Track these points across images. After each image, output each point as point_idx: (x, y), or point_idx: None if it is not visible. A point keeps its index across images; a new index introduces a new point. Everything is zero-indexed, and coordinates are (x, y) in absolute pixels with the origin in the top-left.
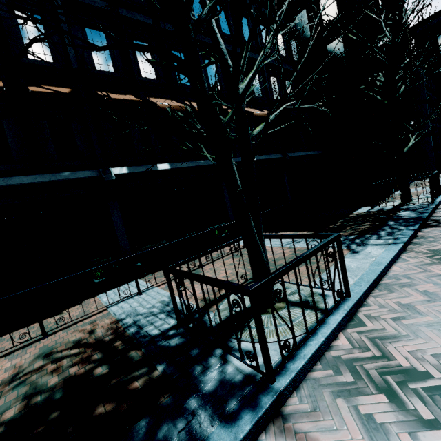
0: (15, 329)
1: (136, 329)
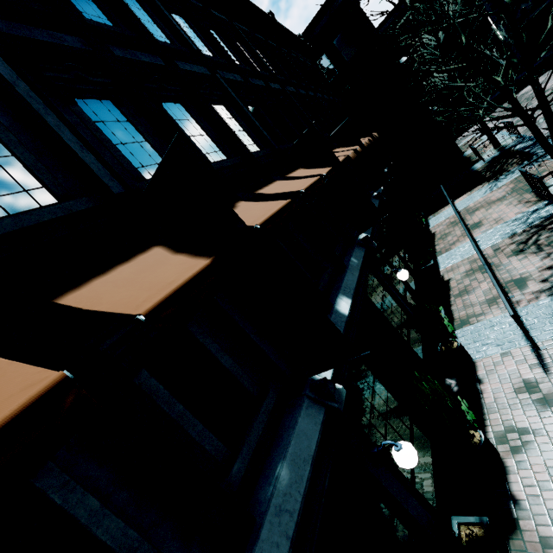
0: (446, 295)
1: (539, 220)
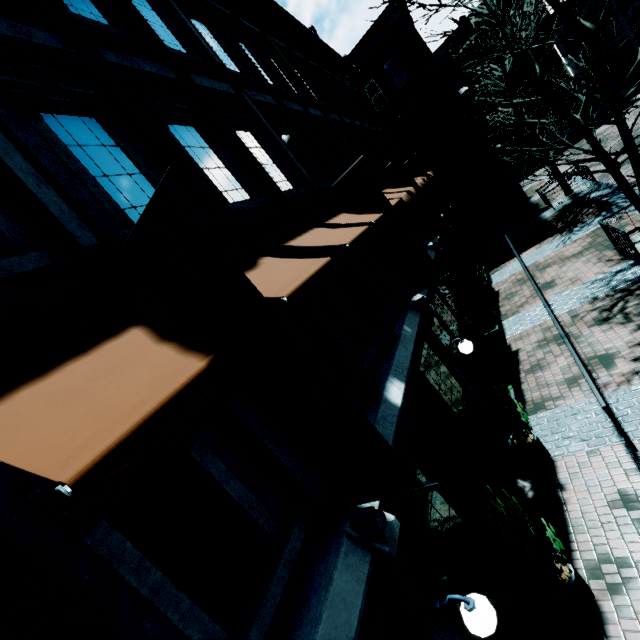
0: (514, 370)
1: (624, 283)
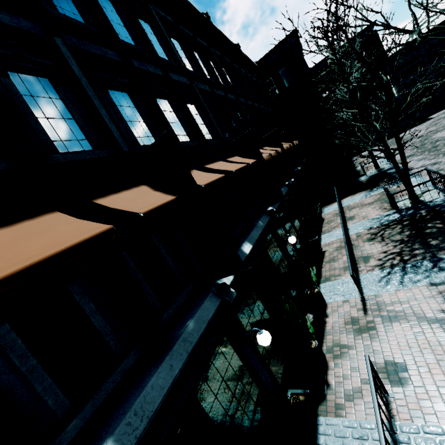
0: (320, 261)
1: (387, 221)
